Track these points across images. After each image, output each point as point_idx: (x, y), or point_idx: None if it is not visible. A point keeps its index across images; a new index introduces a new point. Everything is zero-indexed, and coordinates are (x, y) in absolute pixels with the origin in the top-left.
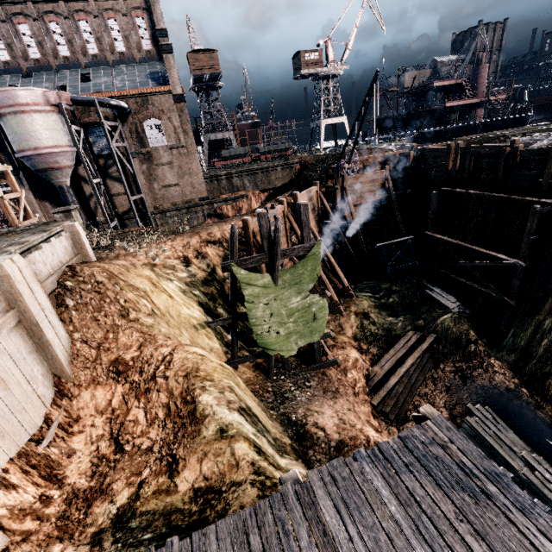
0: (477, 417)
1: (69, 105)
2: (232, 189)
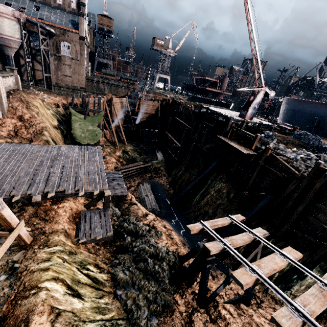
0: (144, 185)
1: (24, 20)
2: (98, 88)
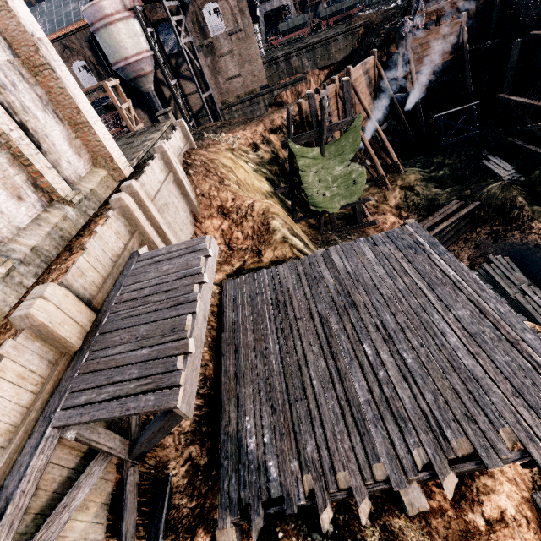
0: (493, 264)
1: (141, 6)
2: (291, 72)
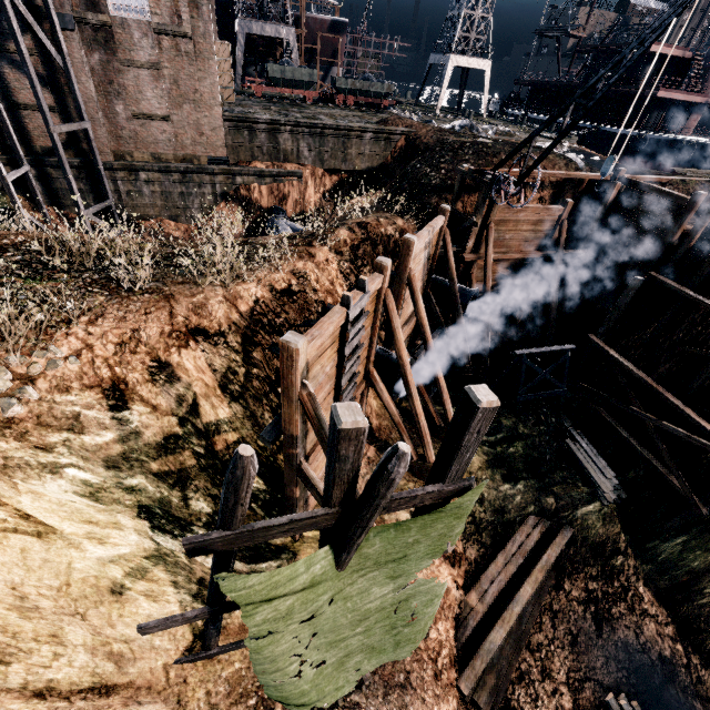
0: None
1: None
2: (275, 154)
